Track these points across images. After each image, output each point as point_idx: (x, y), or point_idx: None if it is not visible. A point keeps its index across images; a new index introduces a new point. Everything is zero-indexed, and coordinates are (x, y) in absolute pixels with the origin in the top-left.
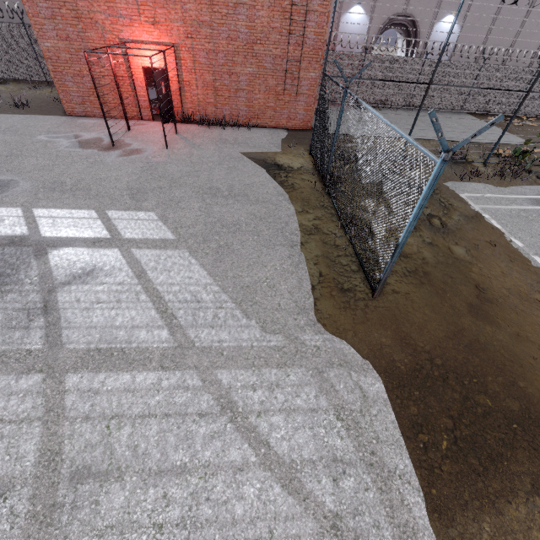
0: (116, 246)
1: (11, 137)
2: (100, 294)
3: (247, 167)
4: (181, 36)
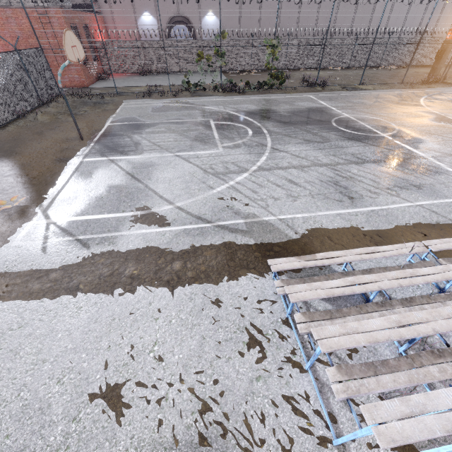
0: None
1: None
2: None
3: None
4: None
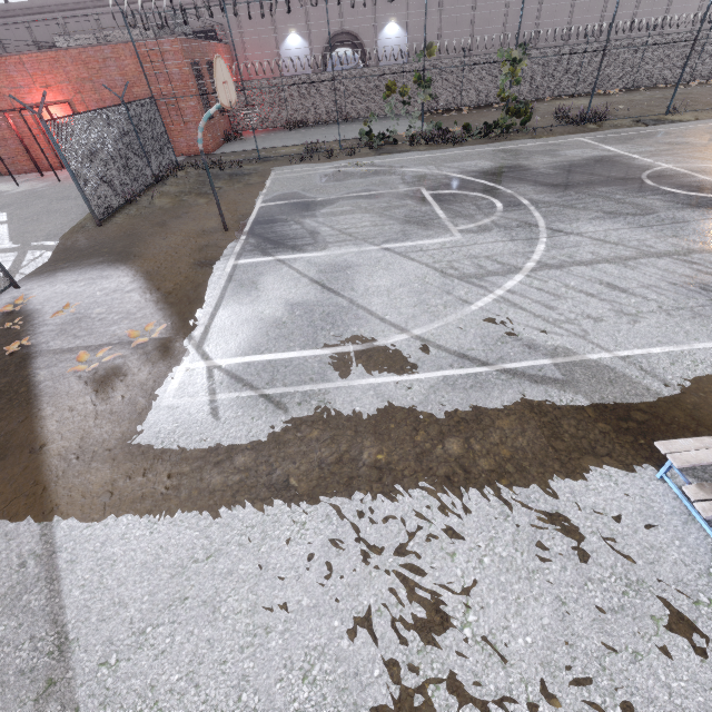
0: None
1: None
2: None
3: None
4: (72, 93)
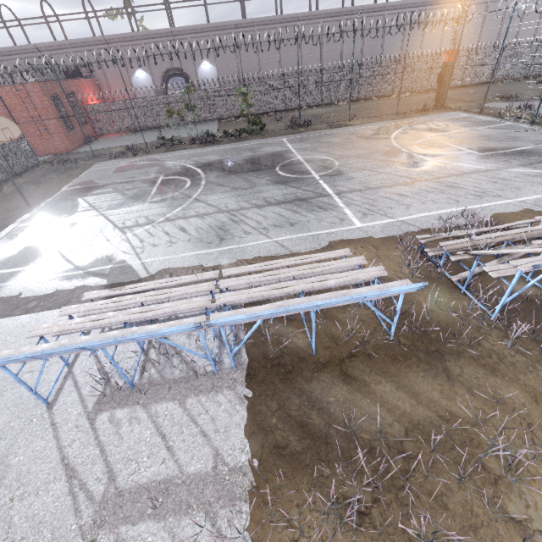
0: None
1: None
2: None
3: None
4: None
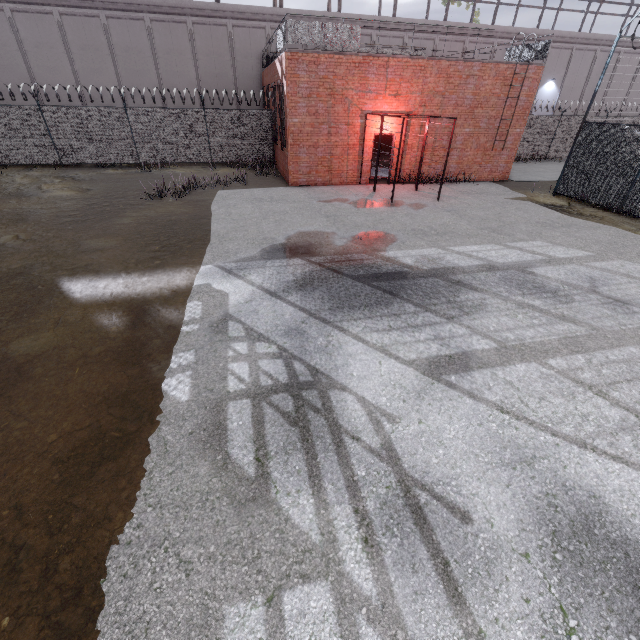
0: (569, 263)
1: (292, 204)
2: (632, 289)
3: (529, 207)
4: (416, 105)
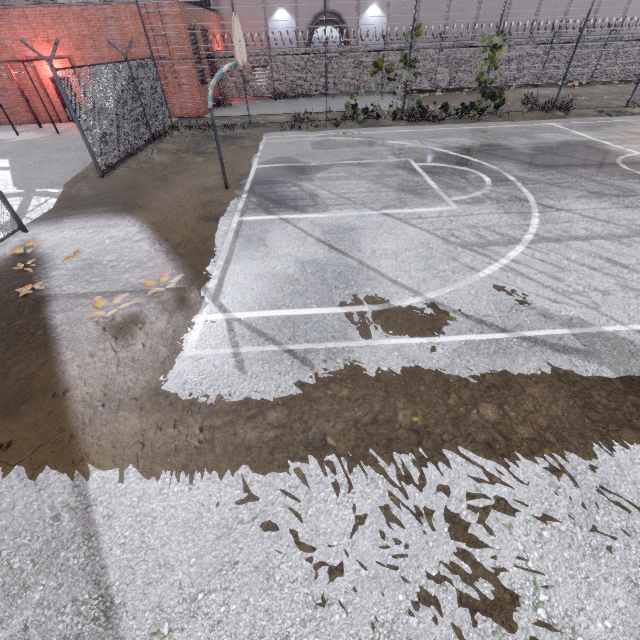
0: None
1: None
2: None
3: None
4: (72, 49)
